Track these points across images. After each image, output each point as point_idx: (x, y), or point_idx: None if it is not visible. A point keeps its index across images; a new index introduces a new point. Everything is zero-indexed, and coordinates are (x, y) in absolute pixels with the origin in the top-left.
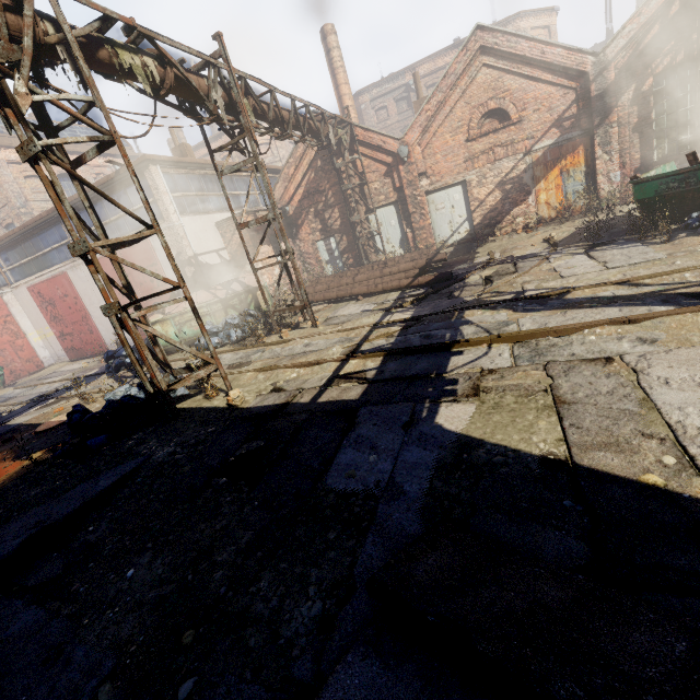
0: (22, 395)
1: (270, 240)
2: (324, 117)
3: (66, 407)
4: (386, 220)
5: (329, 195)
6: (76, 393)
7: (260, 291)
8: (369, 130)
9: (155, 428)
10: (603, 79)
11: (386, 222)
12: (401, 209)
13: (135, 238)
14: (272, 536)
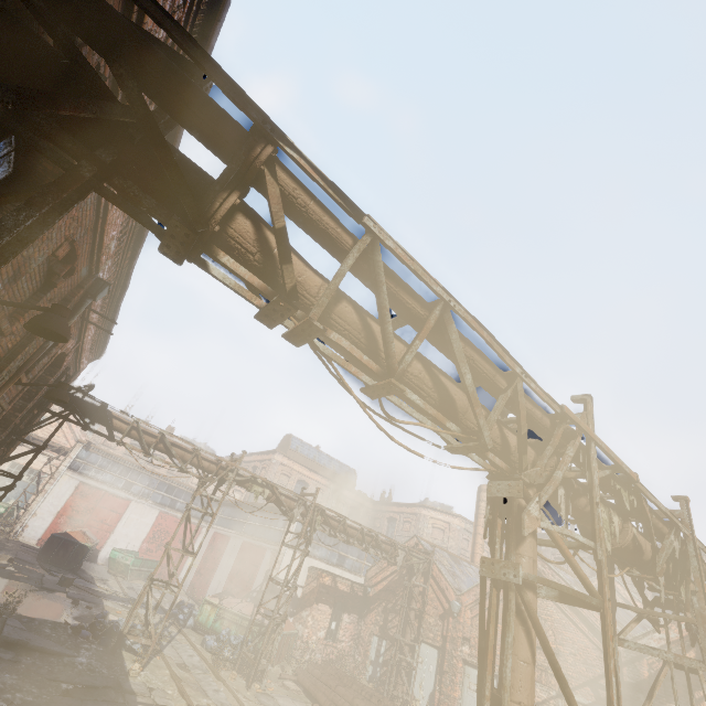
0: (137, 591)
1: (337, 604)
2: (396, 545)
3: (123, 613)
4: (427, 660)
5: (399, 601)
6: (141, 611)
7: (250, 629)
8: (441, 572)
9: (102, 650)
10: (635, 668)
11: (427, 662)
12: (441, 659)
13: (185, 554)
14: (31, 705)
